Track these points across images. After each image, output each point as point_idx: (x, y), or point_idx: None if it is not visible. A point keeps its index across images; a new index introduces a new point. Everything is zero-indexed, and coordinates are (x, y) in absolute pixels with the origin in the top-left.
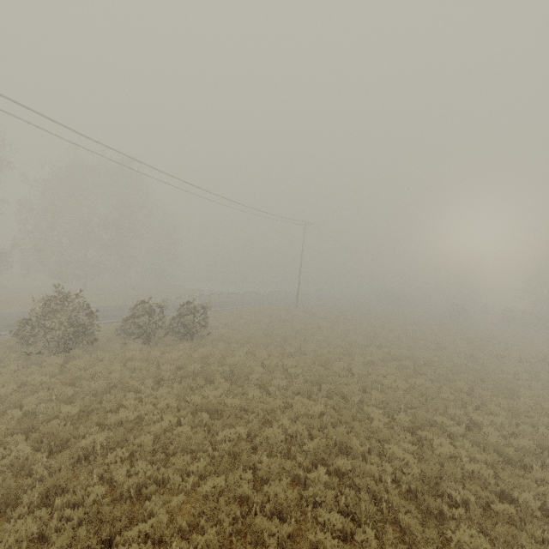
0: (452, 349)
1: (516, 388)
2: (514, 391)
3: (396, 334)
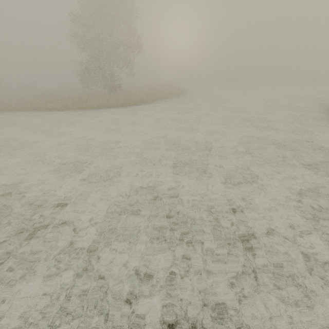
0: None
1: None
2: None
3: None
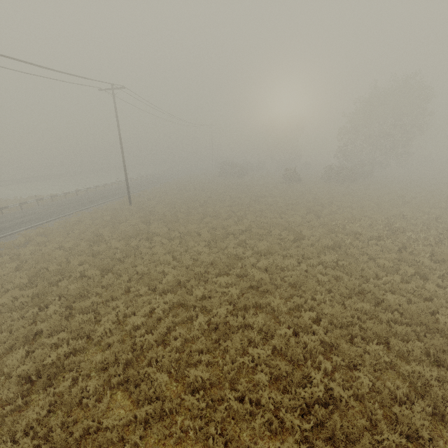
0: (309, 234)
1: (423, 307)
2: (435, 326)
3: (246, 224)
